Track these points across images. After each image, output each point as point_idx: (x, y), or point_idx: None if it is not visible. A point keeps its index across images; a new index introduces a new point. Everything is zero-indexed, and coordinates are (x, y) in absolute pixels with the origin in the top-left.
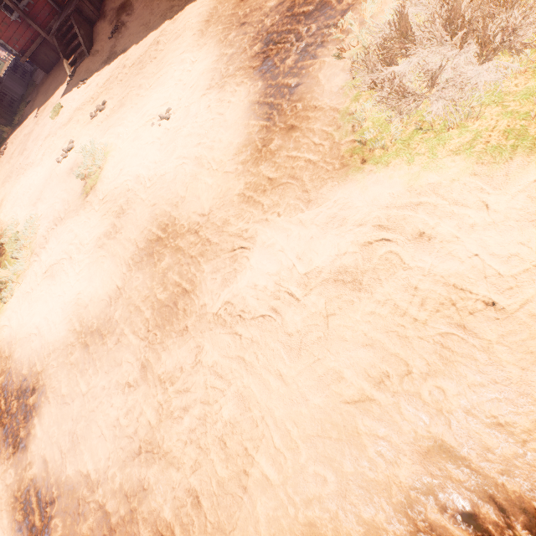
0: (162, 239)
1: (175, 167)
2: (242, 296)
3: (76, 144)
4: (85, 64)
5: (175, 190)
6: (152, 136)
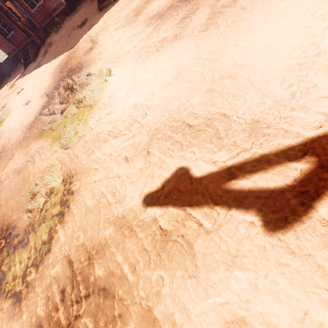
0: (0, 152)
1: (17, 125)
2: (2, 175)
3: (7, 105)
4: (30, 66)
5: (11, 134)
6: (21, 111)
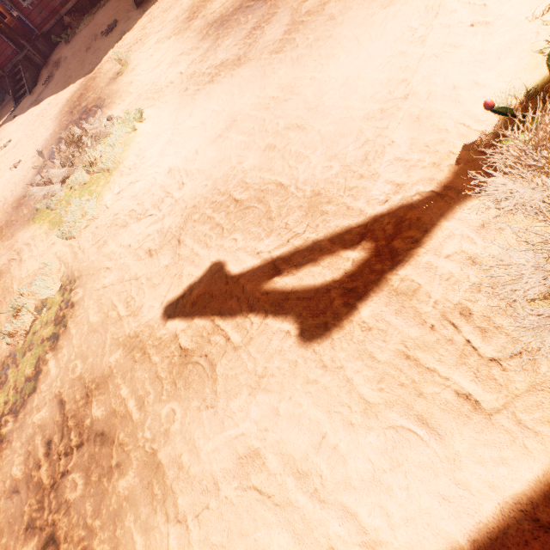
0: None
1: None
2: None
3: None
4: (25, 101)
5: None
6: (5, 178)
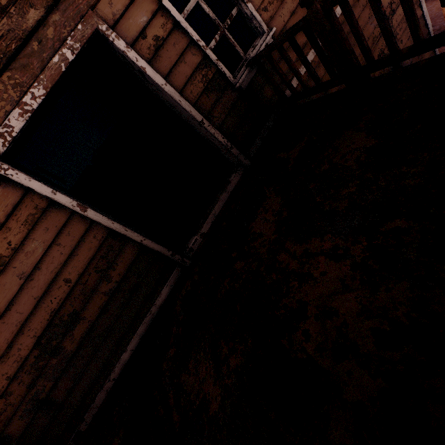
0: None
1: None
2: None
3: None
4: None
5: None
6: None
